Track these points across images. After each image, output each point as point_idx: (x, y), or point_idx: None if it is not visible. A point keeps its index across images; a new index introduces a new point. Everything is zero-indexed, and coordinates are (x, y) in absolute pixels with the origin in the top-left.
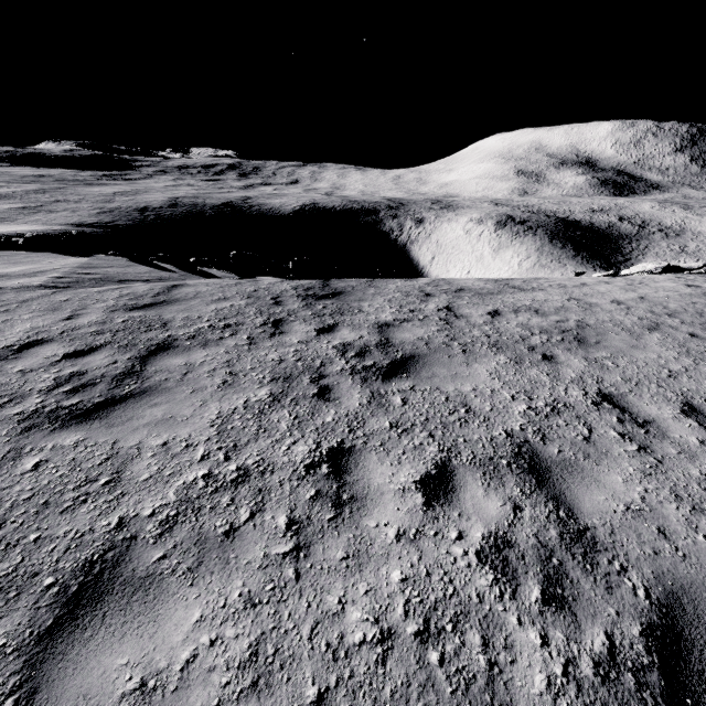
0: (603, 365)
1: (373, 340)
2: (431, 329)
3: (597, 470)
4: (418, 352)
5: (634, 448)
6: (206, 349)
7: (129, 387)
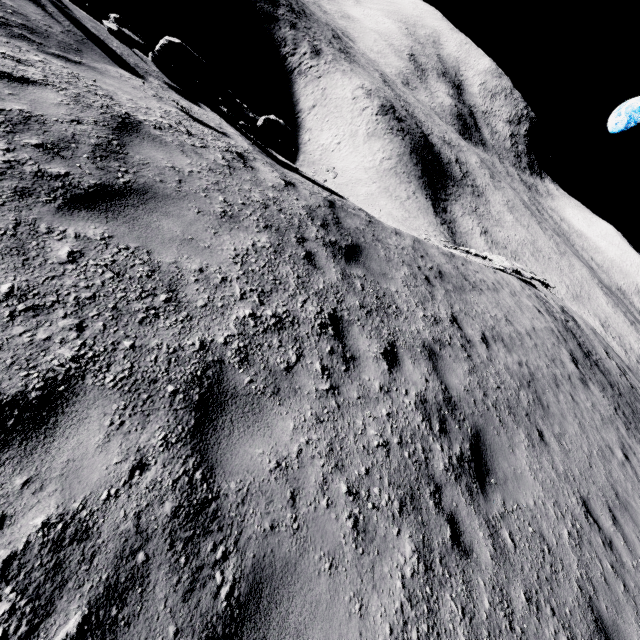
0: (565, 448)
1: (438, 390)
2: (465, 368)
3: (627, 632)
4: (477, 422)
5: (623, 587)
6: (285, 404)
7: (223, 577)
